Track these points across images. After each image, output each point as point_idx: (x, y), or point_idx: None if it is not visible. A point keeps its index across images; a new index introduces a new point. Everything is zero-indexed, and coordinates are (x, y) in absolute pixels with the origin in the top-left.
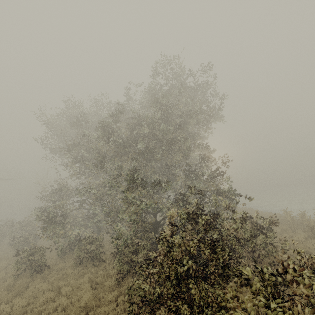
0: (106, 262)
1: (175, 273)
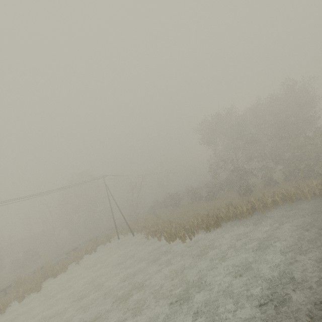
0: (278, 184)
1: None
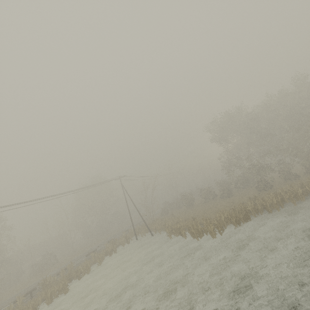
0: (299, 178)
1: None
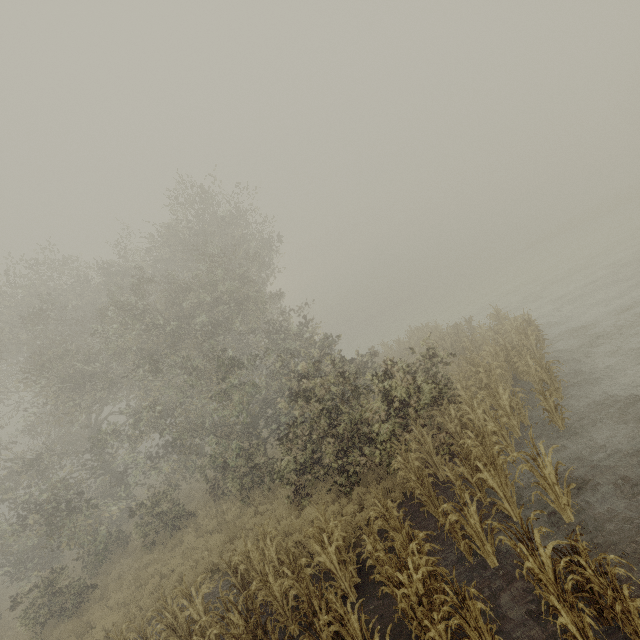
0: (197, 515)
1: (325, 409)
